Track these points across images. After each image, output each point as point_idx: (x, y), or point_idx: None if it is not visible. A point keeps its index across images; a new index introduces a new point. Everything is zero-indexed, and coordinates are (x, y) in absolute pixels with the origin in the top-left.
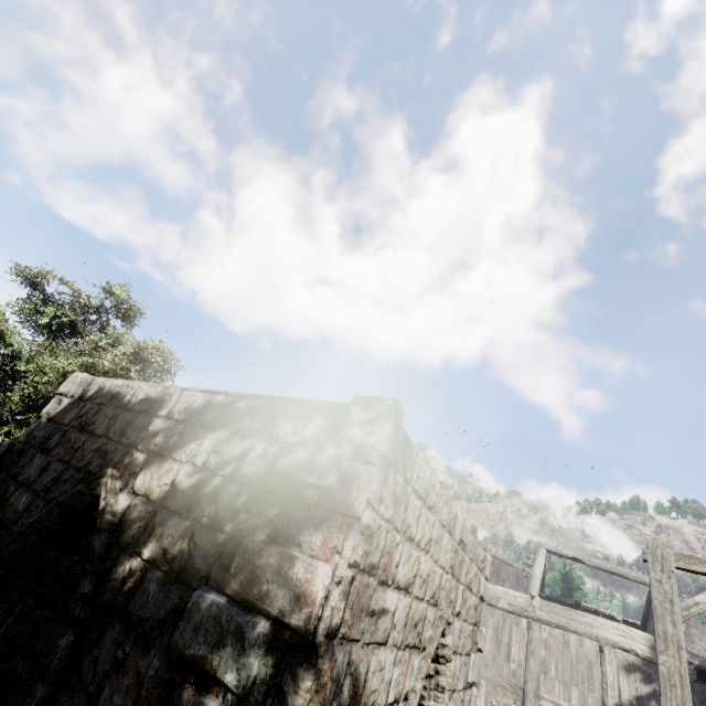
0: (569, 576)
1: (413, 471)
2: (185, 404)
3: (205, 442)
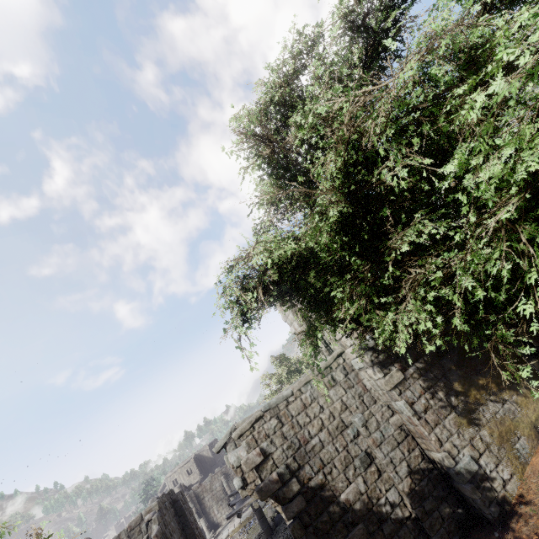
0: None
1: None
2: None
3: None
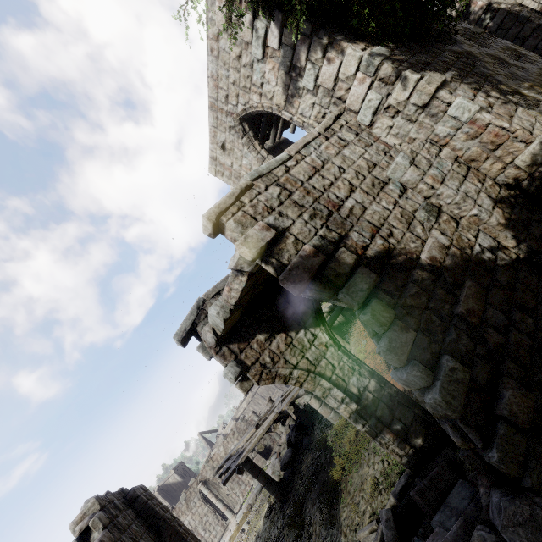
0: None
1: None
2: None
3: None
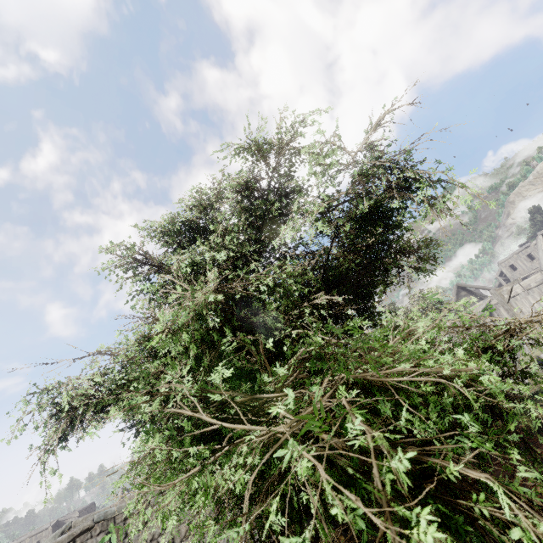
0: None
1: None
2: None
3: None
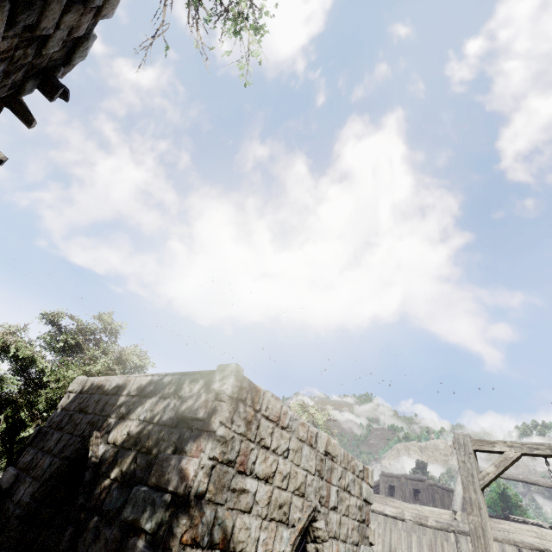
0: (504, 494)
1: (261, 404)
2: (137, 385)
3: (146, 406)
